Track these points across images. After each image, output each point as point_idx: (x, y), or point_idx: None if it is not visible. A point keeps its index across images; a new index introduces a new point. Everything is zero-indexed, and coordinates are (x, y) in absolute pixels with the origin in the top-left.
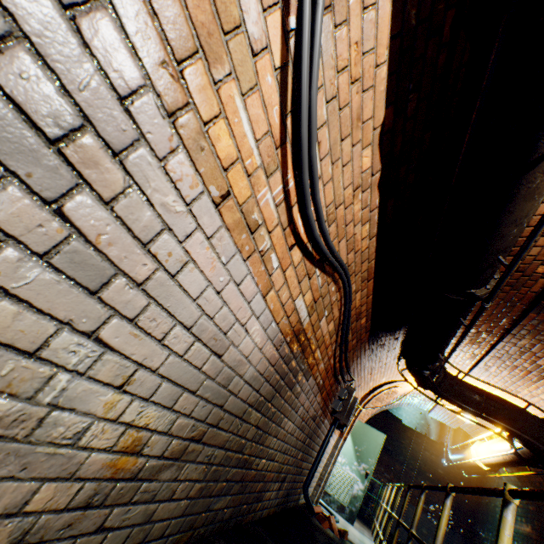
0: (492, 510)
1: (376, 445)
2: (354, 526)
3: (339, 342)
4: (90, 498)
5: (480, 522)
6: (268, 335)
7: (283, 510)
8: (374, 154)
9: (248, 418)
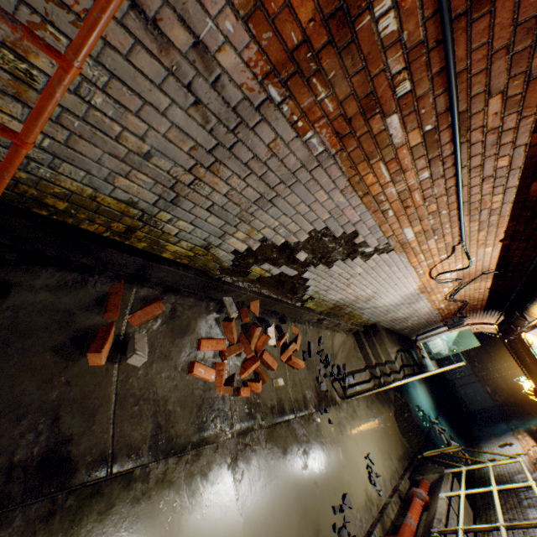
0: (531, 418)
1: (469, 344)
2: (430, 361)
3: (457, 310)
4: (390, 320)
5: (518, 418)
6: (428, 309)
7: (405, 336)
8: (484, 290)
9: (413, 317)
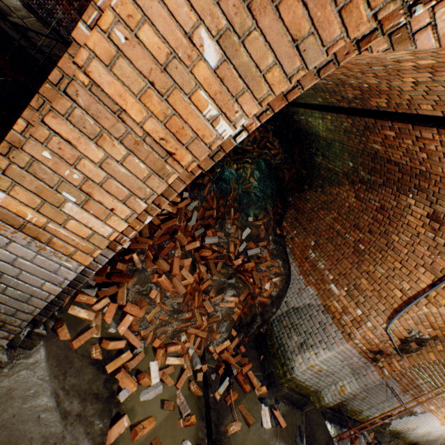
0: None
1: None
2: None
3: None
4: (425, 440)
5: None
6: None
7: None
8: None
9: (440, 439)
